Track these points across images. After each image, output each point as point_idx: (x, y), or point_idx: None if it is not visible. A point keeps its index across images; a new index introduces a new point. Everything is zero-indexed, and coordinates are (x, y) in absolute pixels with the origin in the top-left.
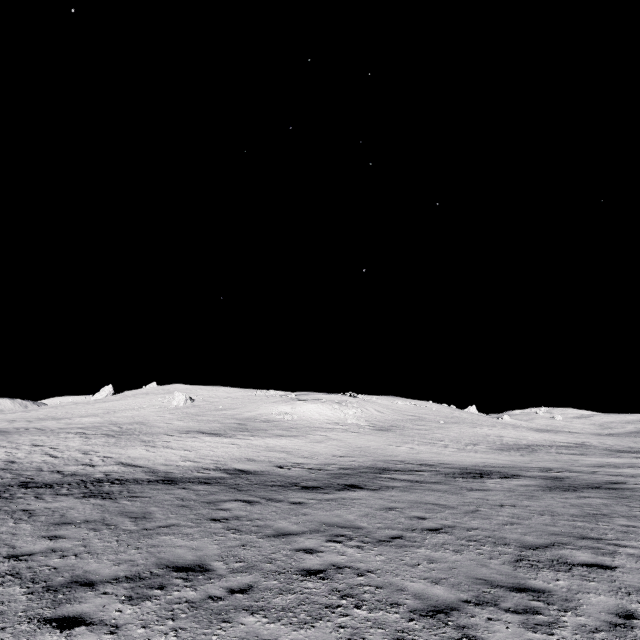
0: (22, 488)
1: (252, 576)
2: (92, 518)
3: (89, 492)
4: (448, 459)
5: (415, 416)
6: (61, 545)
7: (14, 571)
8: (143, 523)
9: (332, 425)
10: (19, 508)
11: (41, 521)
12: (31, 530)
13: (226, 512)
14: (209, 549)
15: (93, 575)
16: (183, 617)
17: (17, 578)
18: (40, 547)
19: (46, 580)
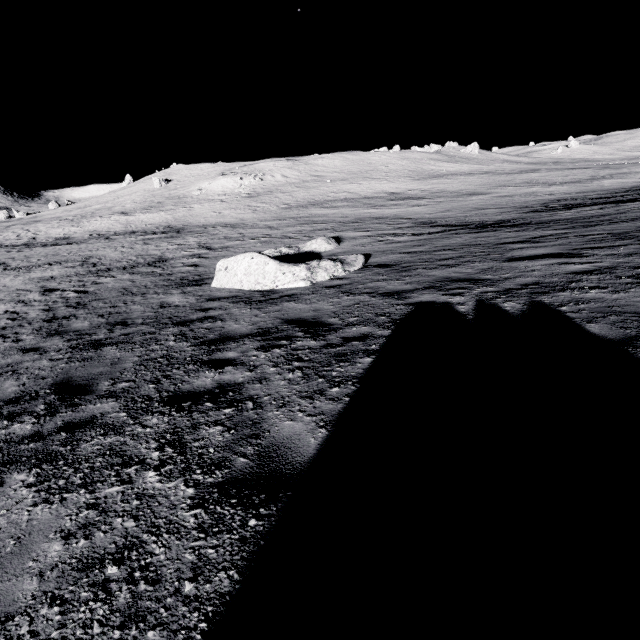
0: None
1: None
2: None
3: None
4: (207, 221)
5: (318, 177)
6: None
7: None
8: None
9: (219, 197)
10: None
11: None
12: None
13: None
14: None
15: None
16: None
17: None
18: None
19: None
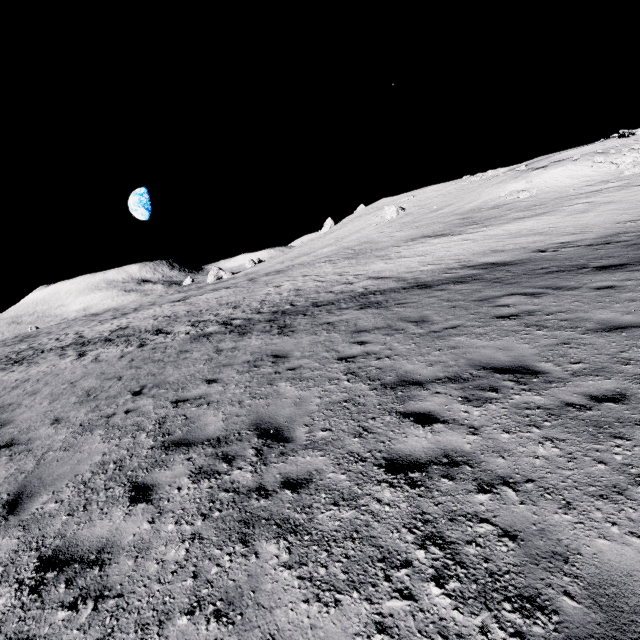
0: (315, 307)
1: (611, 381)
2: (379, 325)
3: (362, 304)
4: None
5: None
6: (370, 349)
7: (350, 371)
8: (426, 326)
9: (596, 186)
10: (323, 322)
11: (343, 331)
12: (341, 338)
13: (509, 308)
14: (520, 349)
15: (414, 375)
16: (548, 426)
17: (356, 376)
18: (356, 351)
19: (378, 379)
